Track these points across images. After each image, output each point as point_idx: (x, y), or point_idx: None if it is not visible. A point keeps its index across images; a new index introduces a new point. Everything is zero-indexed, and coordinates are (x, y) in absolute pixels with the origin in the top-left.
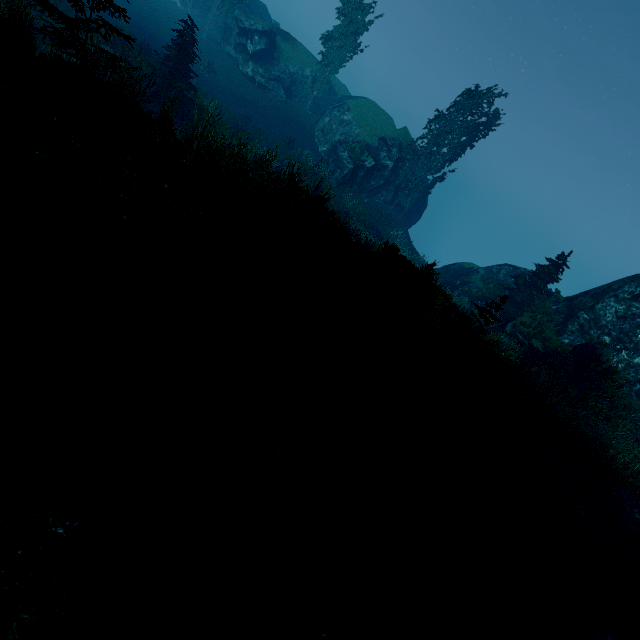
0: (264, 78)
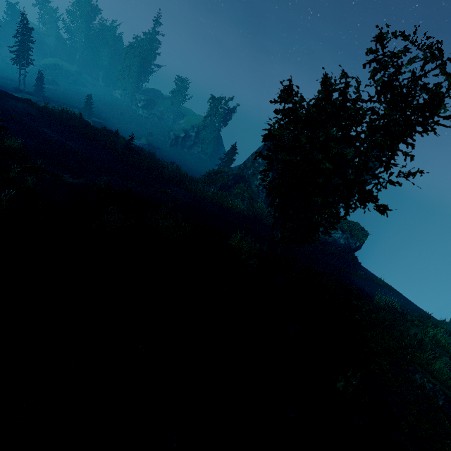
0: (147, 114)
